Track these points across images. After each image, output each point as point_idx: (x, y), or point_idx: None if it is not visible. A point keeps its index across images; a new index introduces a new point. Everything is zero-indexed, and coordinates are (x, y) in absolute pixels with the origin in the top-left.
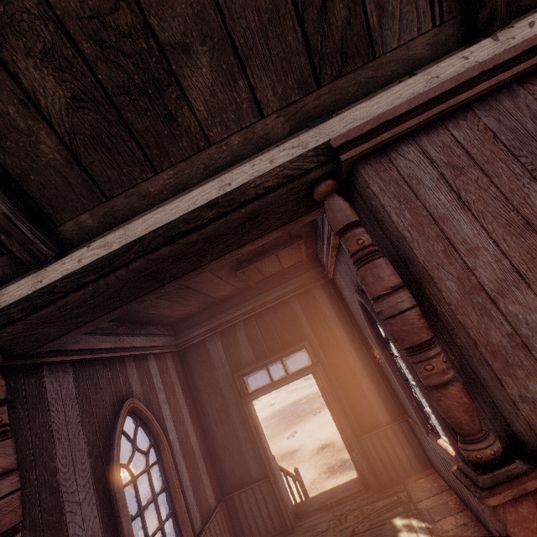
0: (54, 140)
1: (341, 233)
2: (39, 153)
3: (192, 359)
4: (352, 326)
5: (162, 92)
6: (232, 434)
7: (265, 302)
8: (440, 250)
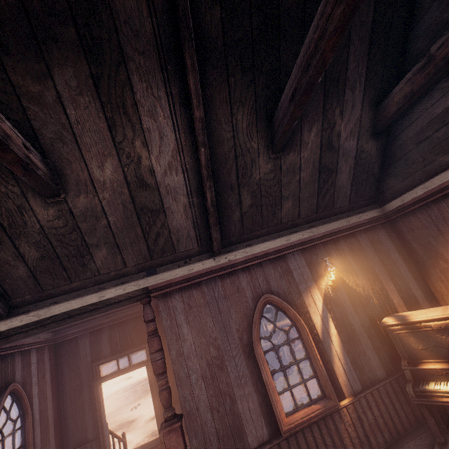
0: (26, 268)
1: (146, 322)
2: (16, 272)
3: (64, 350)
4: None
5: (83, 257)
6: (81, 407)
7: (127, 315)
8: (175, 338)
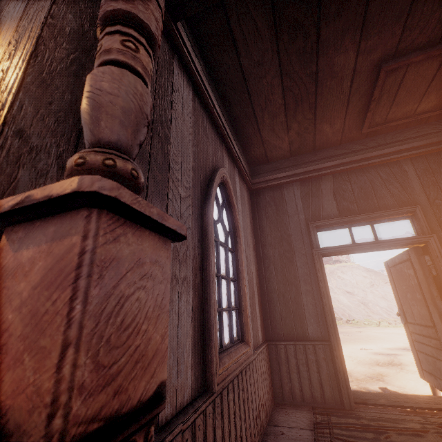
0: None
1: None
2: None
3: (264, 201)
4: None
5: None
6: (292, 282)
7: (367, 157)
8: None
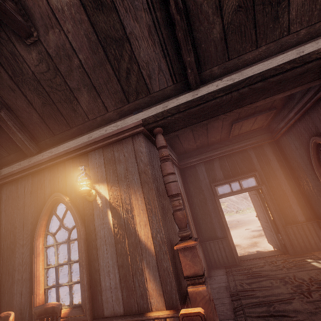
0: (220, 27)
1: None
2: (211, 34)
3: (187, 174)
4: (286, 168)
5: (278, 4)
6: (207, 213)
7: (233, 149)
8: None
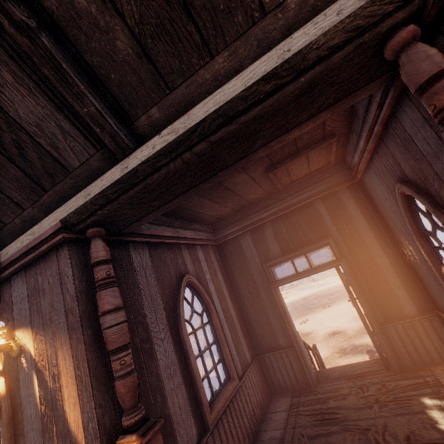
0: (127, 35)
1: (424, 87)
2: (116, 51)
3: (228, 251)
4: (380, 226)
5: None
6: (262, 311)
7: (291, 204)
8: None
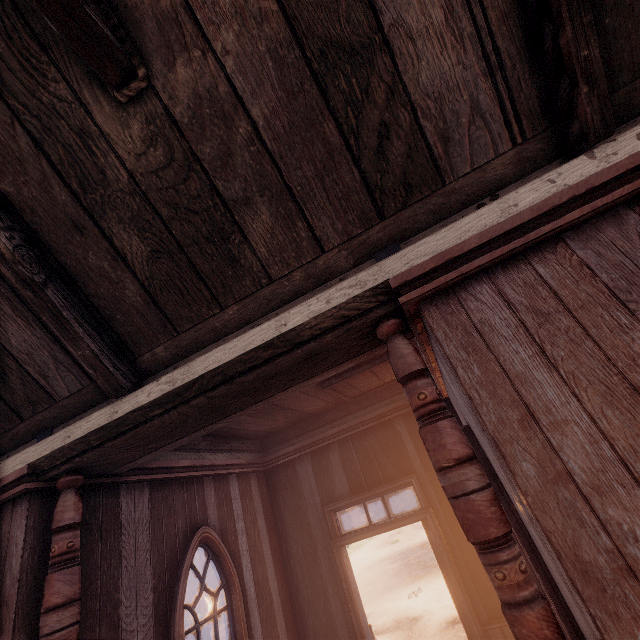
0: (137, 286)
1: (402, 382)
2: (125, 297)
3: (279, 482)
4: None
5: (226, 239)
6: (319, 585)
7: (364, 421)
8: (516, 419)
